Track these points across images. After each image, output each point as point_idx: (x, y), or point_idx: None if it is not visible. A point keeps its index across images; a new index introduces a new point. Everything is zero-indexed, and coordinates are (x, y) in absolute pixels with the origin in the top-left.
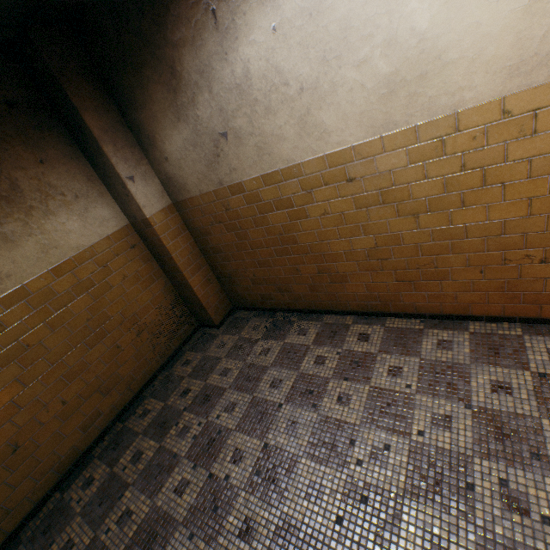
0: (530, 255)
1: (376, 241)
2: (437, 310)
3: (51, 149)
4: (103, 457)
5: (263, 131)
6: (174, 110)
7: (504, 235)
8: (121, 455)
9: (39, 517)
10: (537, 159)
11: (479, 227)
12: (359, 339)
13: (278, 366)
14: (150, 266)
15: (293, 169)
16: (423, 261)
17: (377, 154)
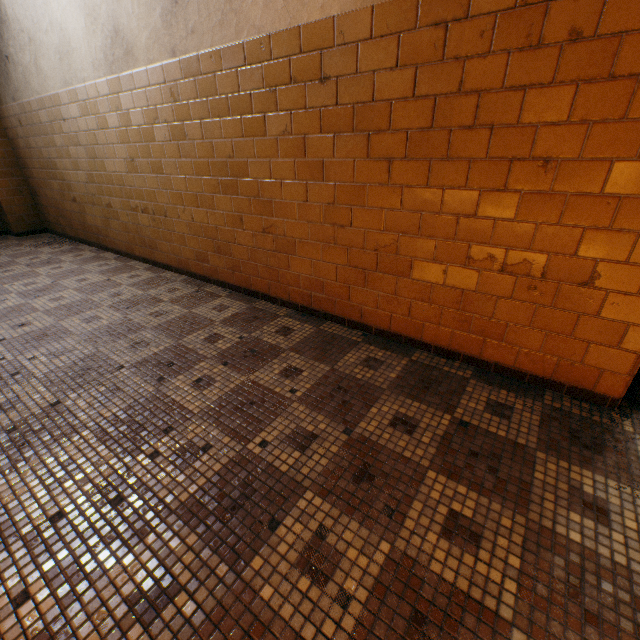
0: (138, 206)
1: (87, 177)
2: (125, 249)
3: None
4: None
5: (23, 64)
6: None
7: (126, 187)
8: None
9: None
10: (118, 131)
11: (117, 177)
12: (74, 256)
13: (9, 256)
14: None
15: (42, 101)
16: (108, 201)
17: (69, 103)
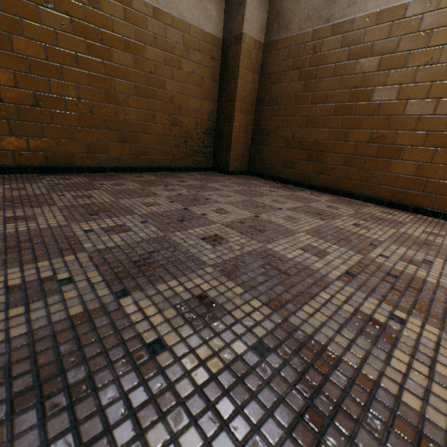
0: None
1: None
2: None
3: None
4: (88, 177)
5: None
6: None
7: None
8: (104, 181)
9: (9, 176)
10: None
11: None
12: (382, 212)
13: (283, 197)
14: (212, 86)
15: (426, 2)
16: None
17: None
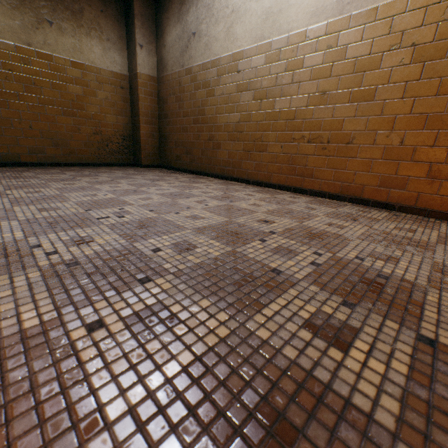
0: (304, 136)
1: (240, 117)
2: (257, 178)
3: (110, 9)
4: (29, 168)
5: (211, 34)
6: (178, 15)
7: (295, 120)
8: (39, 169)
9: None
10: (315, 68)
11: (286, 112)
12: (207, 180)
13: (154, 176)
14: (125, 106)
15: (216, 61)
16: (257, 136)
17: (253, 56)
